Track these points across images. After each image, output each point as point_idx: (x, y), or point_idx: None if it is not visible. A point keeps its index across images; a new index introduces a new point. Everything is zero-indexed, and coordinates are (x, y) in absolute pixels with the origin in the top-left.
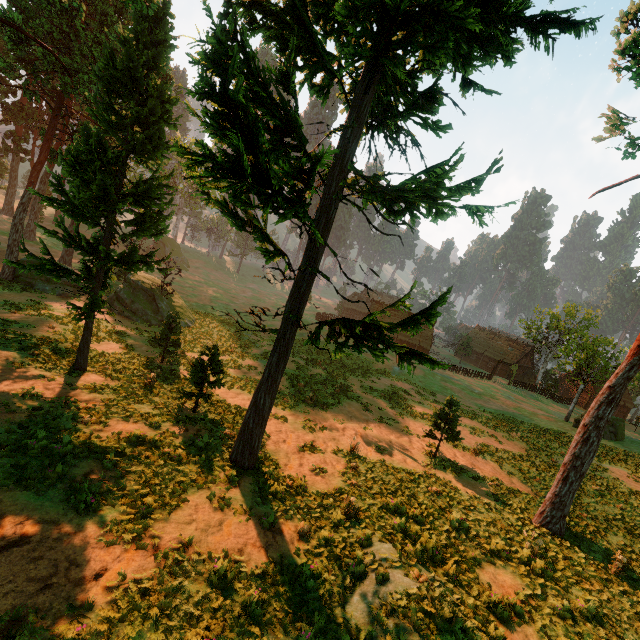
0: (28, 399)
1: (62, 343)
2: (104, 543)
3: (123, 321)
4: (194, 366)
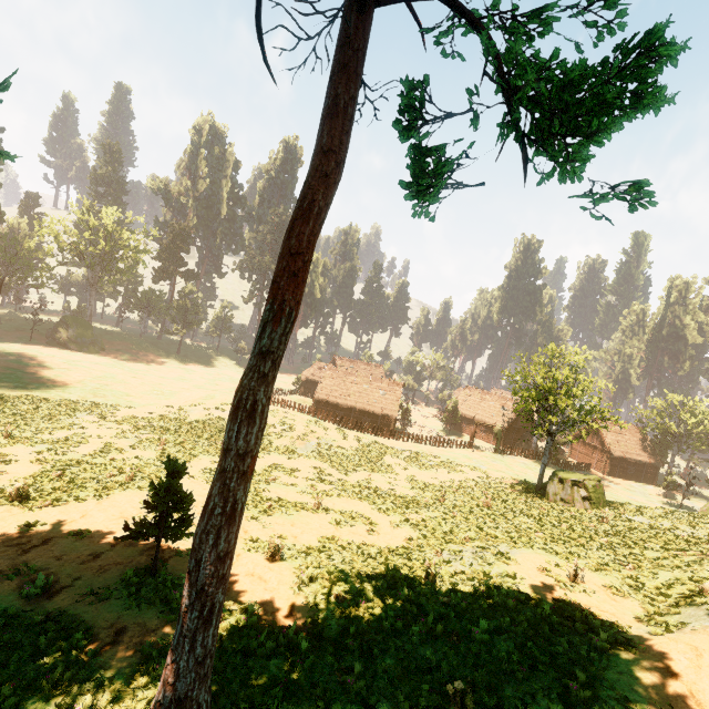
0: None
1: None
2: None
3: None
4: None
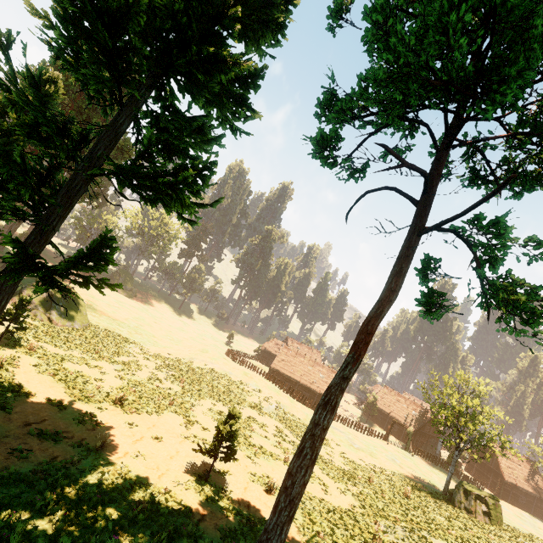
0: None
1: None
2: None
3: None
4: None
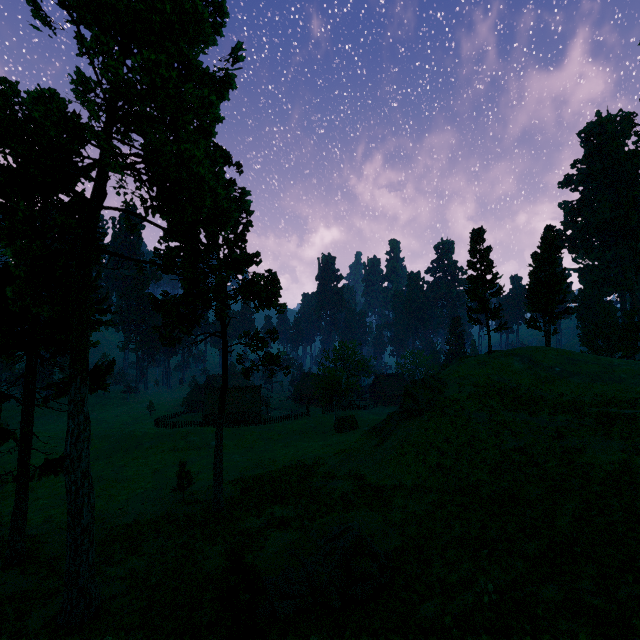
0: None
1: None
2: None
3: None
4: None
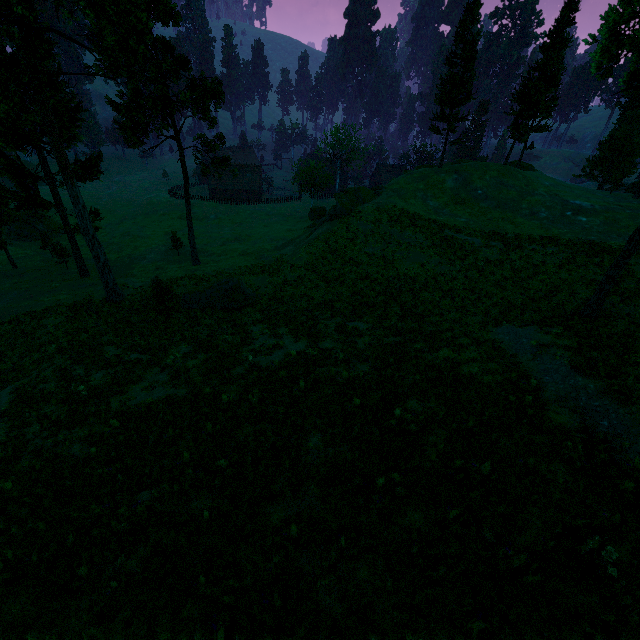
0: (5, 279)
1: (1, 262)
2: (42, 292)
3: (24, 244)
4: (55, 253)
